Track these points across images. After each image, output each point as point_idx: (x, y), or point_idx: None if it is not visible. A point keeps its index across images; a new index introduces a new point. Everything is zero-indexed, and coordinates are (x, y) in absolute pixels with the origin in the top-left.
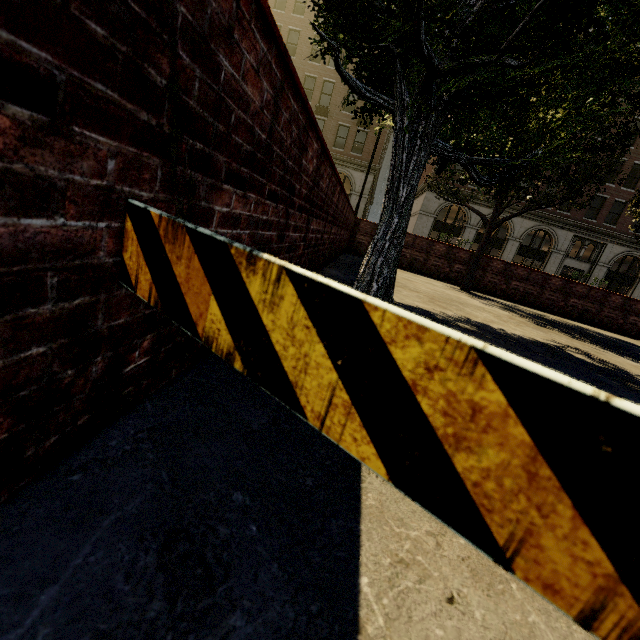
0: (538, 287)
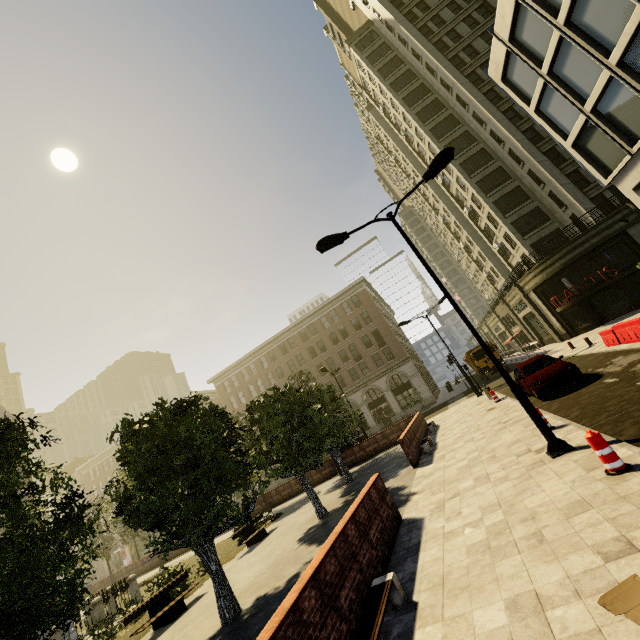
0: (151, 560)
